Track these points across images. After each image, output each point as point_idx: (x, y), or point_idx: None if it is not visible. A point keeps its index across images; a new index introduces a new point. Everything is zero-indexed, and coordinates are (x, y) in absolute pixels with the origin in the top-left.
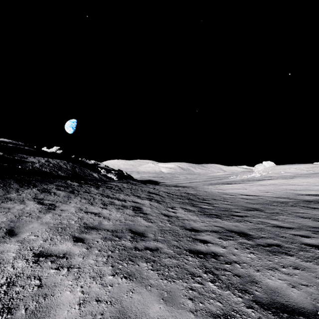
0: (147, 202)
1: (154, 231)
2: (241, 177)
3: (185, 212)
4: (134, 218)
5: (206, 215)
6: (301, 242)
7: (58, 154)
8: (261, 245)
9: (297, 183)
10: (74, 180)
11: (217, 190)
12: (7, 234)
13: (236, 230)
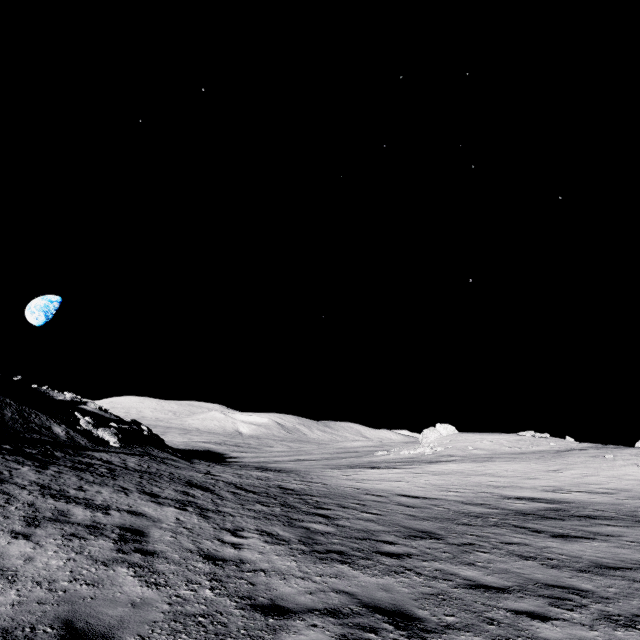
0: (172, 514)
1: (153, 621)
2: (398, 453)
3: (265, 544)
4: (108, 570)
5: (316, 554)
6: (535, 638)
7: None
8: None
9: (498, 471)
10: None
11: (349, 482)
12: None
13: (386, 604)
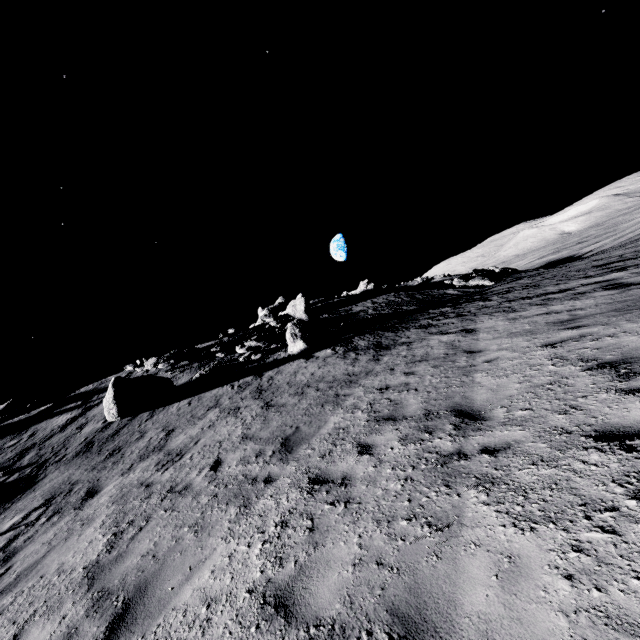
0: (621, 274)
1: None
2: None
3: None
4: (627, 293)
5: None
6: None
7: (371, 291)
8: None
9: None
10: (436, 308)
11: None
12: (470, 353)
13: None
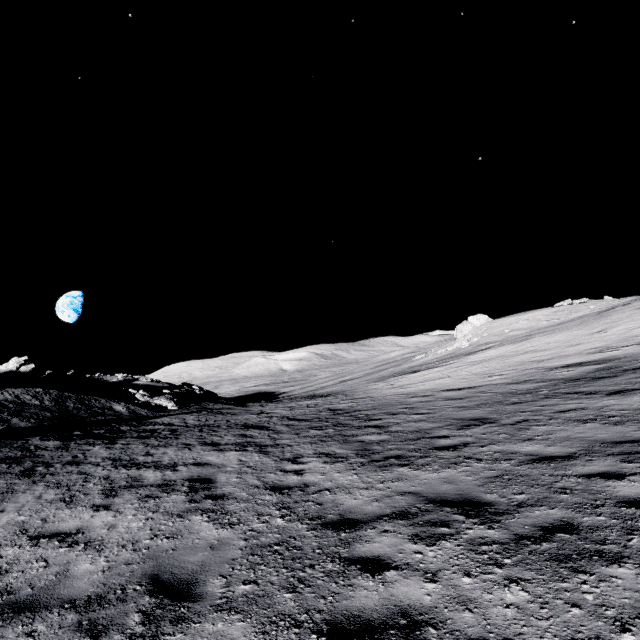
0: (234, 457)
1: (232, 559)
2: (435, 353)
3: (325, 464)
4: (184, 521)
5: (375, 464)
6: (614, 498)
7: (23, 374)
8: (529, 540)
9: (539, 346)
10: (53, 434)
11: (394, 390)
12: None
13: (452, 496)
